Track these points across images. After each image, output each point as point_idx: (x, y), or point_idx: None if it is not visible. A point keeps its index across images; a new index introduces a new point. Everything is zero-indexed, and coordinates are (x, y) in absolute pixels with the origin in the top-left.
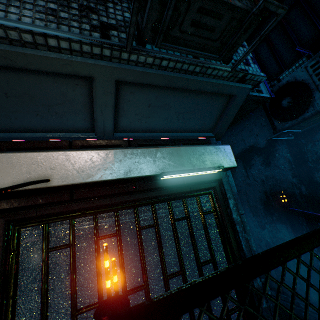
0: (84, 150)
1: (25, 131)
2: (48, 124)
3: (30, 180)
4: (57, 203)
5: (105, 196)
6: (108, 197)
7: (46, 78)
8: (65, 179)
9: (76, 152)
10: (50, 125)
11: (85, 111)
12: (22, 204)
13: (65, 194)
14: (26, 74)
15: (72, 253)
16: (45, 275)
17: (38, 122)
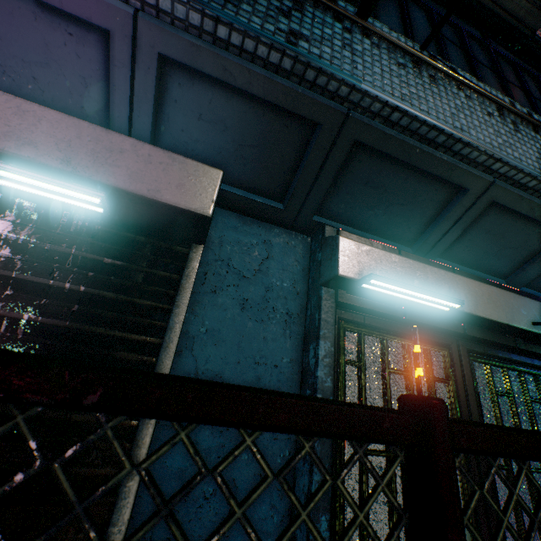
0: (538, 301)
1: (459, 262)
2: (481, 262)
3: (514, 318)
4: (498, 346)
5: (531, 355)
6: (531, 357)
7: (530, 226)
8: (534, 326)
9: (533, 301)
10: (481, 263)
11: (522, 259)
12: (485, 337)
13: (510, 339)
14: (522, 220)
15: (514, 405)
16: (500, 417)
17: (477, 258)
